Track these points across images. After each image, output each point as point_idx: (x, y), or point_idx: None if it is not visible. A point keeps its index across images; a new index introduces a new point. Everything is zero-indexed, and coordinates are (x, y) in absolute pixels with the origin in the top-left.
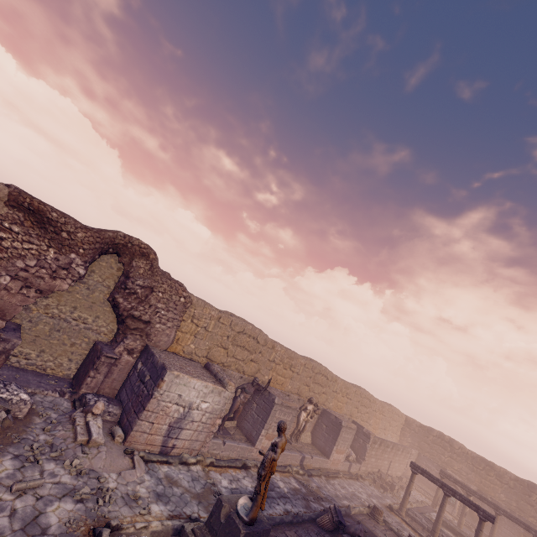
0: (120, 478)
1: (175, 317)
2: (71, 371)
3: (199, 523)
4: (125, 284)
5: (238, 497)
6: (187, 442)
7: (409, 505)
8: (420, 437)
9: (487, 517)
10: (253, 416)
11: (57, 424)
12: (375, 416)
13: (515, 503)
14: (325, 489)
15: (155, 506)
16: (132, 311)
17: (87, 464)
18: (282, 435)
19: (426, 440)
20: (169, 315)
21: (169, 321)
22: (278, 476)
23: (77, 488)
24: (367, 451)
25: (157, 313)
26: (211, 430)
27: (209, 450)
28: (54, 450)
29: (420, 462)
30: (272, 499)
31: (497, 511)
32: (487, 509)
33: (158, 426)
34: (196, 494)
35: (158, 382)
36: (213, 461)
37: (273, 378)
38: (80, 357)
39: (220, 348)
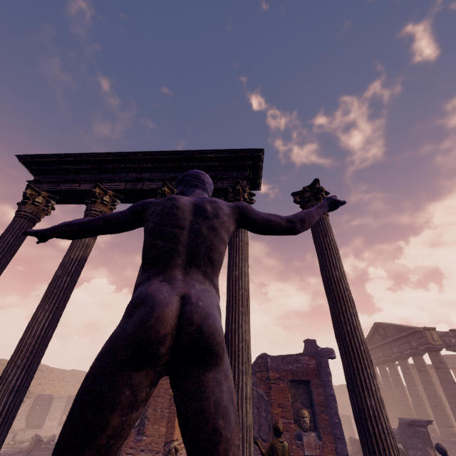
0: None
1: None
2: None
3: None
4: None
5: None
6: None
7: None
8: None
9: None
10: None
11: None
12: None
13: None
14: None
15: None
16: None
17: None
18: None
19: None
20: None
21: None
22: None
23: None
24: None
25: None
26: None
27: None
28: None
29: None
30: None
31: None
32: None
33: None
34: None
35: None
36: None
37: None
38: None
39: None
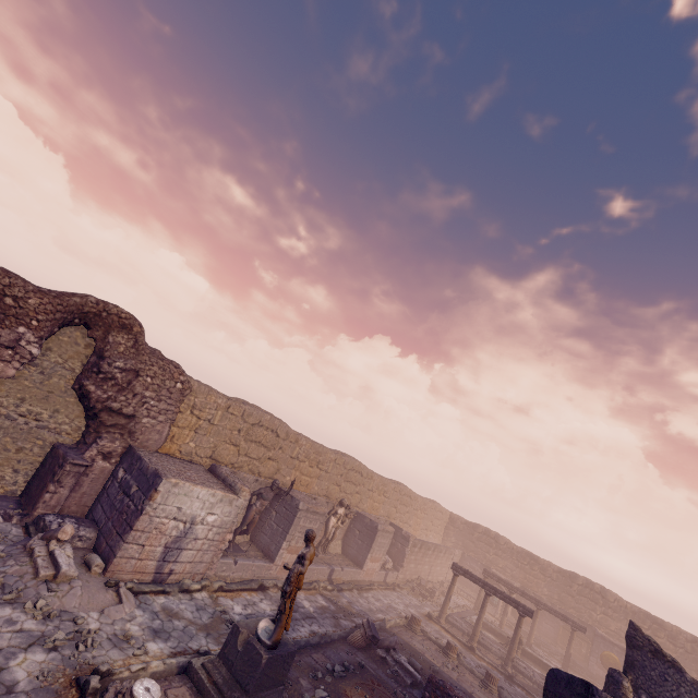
0: (103, 617)
1: (170, 408)
2: (18, 486)
3: (210, 656)
4: (98, 367)
5: (258, 620)
6: (189, 565)
7: (450, 611)
8: (465, 535)
9: (527, 612)
10: (272, 527)
11: (6, 557)
12: (416, 516)
13: (557, 595)
14: (358, 604)
15: (153, 644)
16: (108, 403)
17: (57, 604)
18: (310, 545)
19: (471, 538)
20: (160, 407)
21: (160, 414)
22: (303, 594)
23: (47, 635)
24: (405, 557)
25: (144, 404)
26: (219, 548)
27: (216, 572)
28: (8, 591)
29: (464, 563)
30: (295, 621)
31: (538, 606)
32: (529, 606)
33: (150, 549)
34: (203, 625)
35: (150, 493)
36: (223, 584)
37: (297, 479)
38: (30, 467)
39: (229, 445)
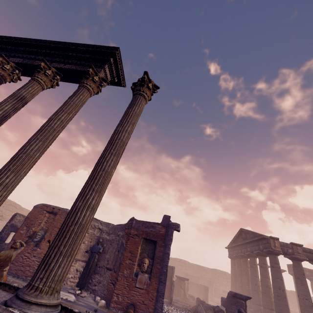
0: None
1: None
2: None
3: None
4: None
5: None
6: None
7: None
8: None
9: None
10: None
11: None
12: None
13: None
14: None
15: None
16: None
17: None
18: None
19: None
20: None
21: None
22: None
23: None
24: None
25: None
26: None
27: None
28: None
29: None
30: None
31: None
32: None
33: None
34: None
35: None
36: None
37: None
38: None
39: None
